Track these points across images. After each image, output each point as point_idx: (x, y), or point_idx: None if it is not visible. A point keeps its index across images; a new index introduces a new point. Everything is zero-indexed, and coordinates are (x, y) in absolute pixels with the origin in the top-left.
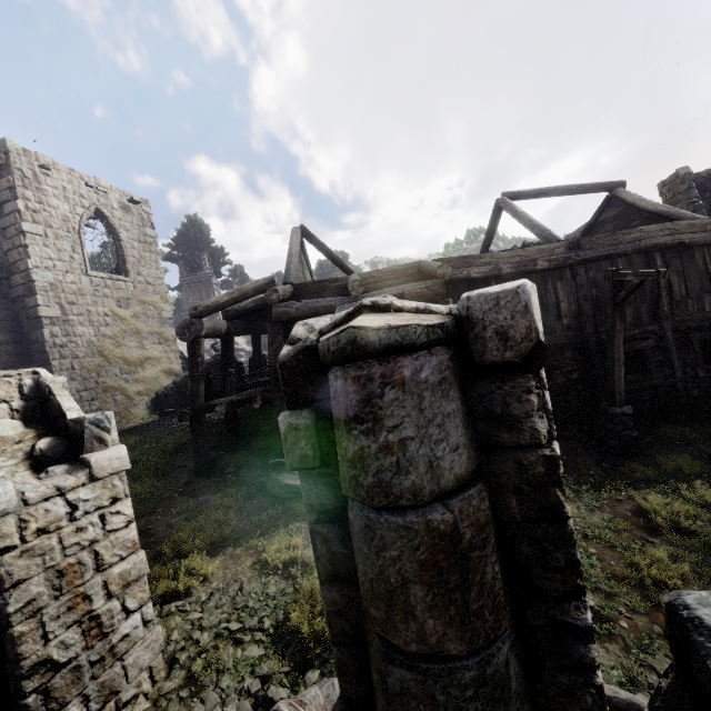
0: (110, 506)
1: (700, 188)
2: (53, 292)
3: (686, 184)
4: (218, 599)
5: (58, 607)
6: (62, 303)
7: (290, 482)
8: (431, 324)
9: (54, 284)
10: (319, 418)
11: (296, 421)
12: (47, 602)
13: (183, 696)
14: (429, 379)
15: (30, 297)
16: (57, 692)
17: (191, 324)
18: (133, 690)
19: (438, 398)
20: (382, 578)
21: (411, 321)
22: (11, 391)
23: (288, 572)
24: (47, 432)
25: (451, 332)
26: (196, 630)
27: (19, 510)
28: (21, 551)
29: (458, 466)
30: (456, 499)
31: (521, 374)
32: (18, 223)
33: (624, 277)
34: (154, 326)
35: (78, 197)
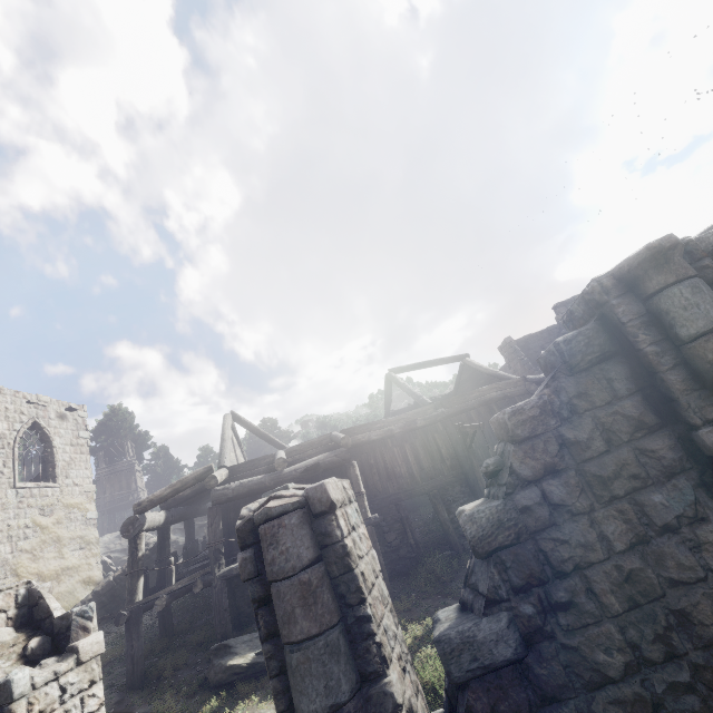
0: (88, 688)
1: (524, 348)
2: None
3: (513, 348)
4: None
5: None
6: None
7: (233, 663)
8: (294, 502)
9: None
10: (256, 551)
11: (245, 555)
12: None
13: None
14: (295, 522)
15: None
16: None
17: (136, 520)
18: None
19: (299, 529)
20: (286, 611)
21: (287, 502)
22: (10, 601)
23: None
24: (34, 634)
25: (303, 503)
26: None
27: (29, 693)
28: None
29: (309, 555)
30: (310, 568)
31: (329, 514)
32: None
33: (465, 429)
34: (77, 529)
35: (18, 414)
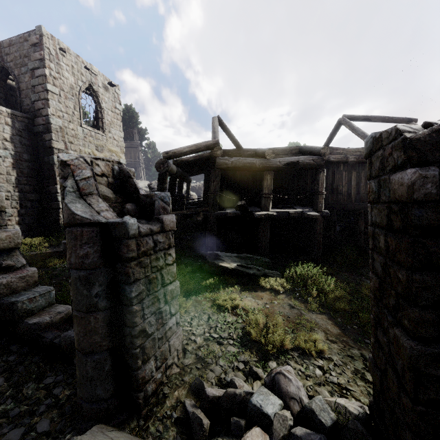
0: (167, 249)
1: None
2: (61, 133)
3: None
4: (197, 321)
5: (148, 300)
6: (66, 141)
7: (223, 265)
8: None
9: (62, 128)
10: None
11: (425, 172)
12: (145, 296)
13: (199, 367)
14: None
15: (47, 133)
16: (146, 350)
17: (165, 162)
18: (171, 360)
19: None
20: None
21: None
22: (109, 171)
23: (234, 312)
24: (126, 201)
25: None
26: (191, 335)
27: (137, 237)
28: (137, 262)
29: None
30: None
31: None
32: (44, 84)
33: None
34: None
35: (80, 74)
